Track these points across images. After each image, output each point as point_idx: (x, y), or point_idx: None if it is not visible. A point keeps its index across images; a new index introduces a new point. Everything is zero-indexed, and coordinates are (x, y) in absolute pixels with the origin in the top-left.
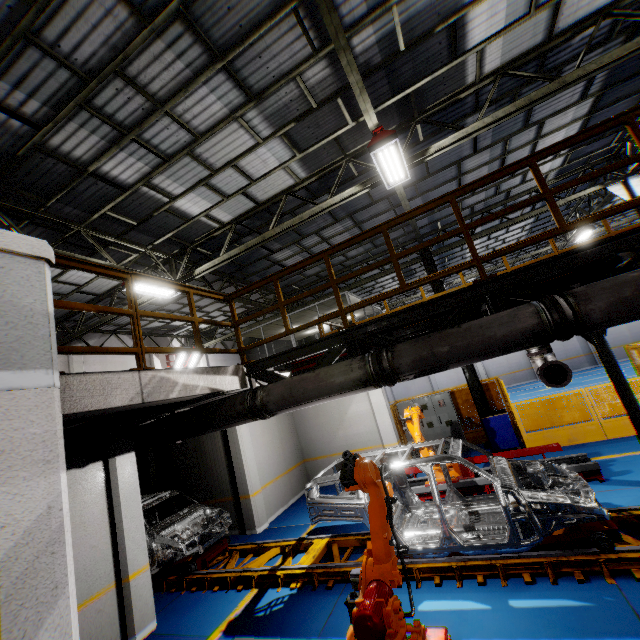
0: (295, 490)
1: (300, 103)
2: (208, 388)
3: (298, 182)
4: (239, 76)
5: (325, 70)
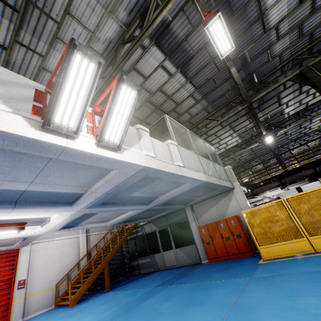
0: None
1: (244, 130)
2: (244, 190)
3: (238, 143)
4: (234, 129)
5: (251, 124)
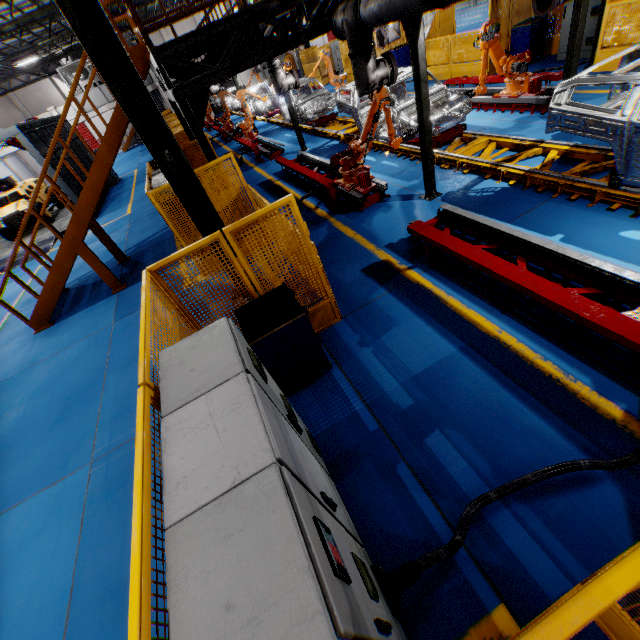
0: None
1: None
2: None
3: None
4: None
5: None
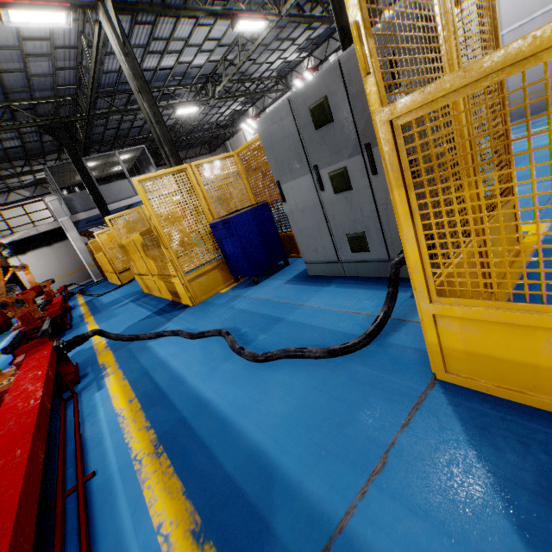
0: (76, 282)
1: None
2: None
3: None
4: None
5: None
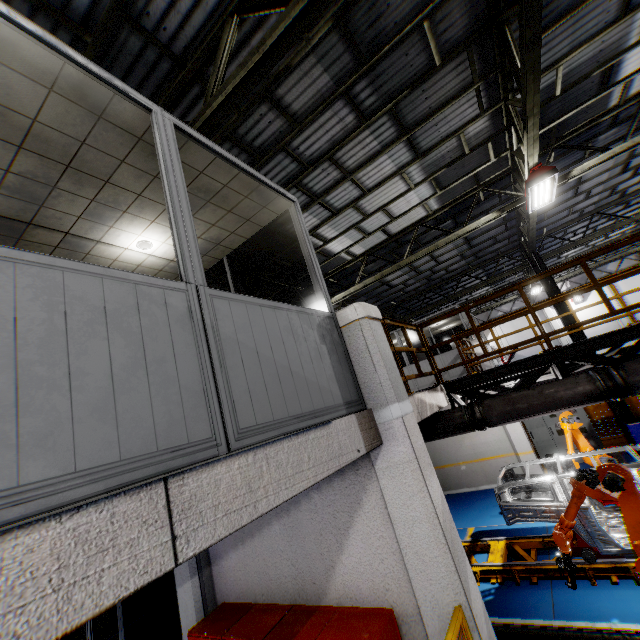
0: None
1: (454, 152)
2: (437, 406)
3: (430, 214)
4: (414, 142)
5: (484, 123)
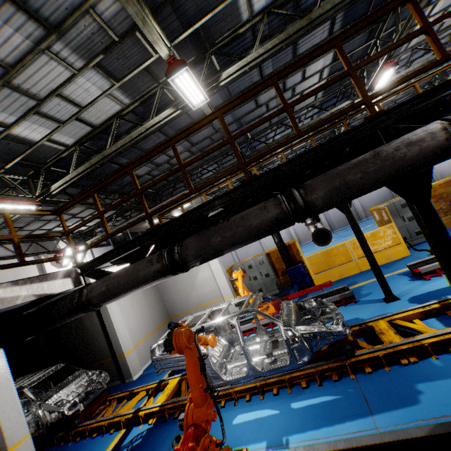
0: None
1: (102, 36)
2: (33, 295)
3: (124, 107)
4: (30, 8)
5: (116, 5)
